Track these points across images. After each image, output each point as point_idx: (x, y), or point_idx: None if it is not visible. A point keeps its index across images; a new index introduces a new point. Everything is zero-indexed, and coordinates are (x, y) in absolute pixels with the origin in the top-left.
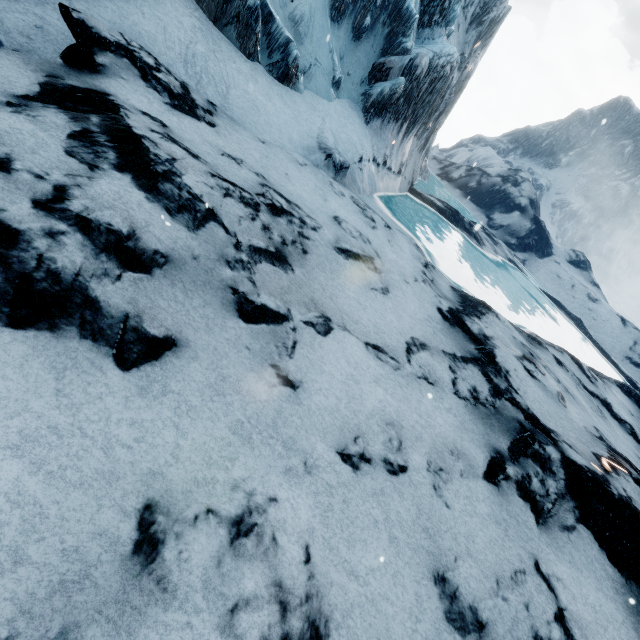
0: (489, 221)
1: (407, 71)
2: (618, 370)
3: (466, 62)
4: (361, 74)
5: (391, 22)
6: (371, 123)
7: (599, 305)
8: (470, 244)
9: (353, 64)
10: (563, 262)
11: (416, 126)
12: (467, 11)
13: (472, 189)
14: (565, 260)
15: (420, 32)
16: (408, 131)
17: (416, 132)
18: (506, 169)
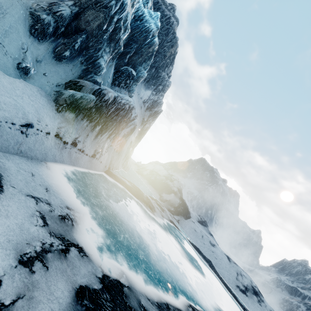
0: (160, 197)
1: (97, 94)
2: (238, 302)
3: (145, 122)
4: (58, 80)
5: (87, 64)
6: (63, 113)
7: (216, 248)
8: (146, 211)
9: (52, 71)
10: (196, 221)
11: (108, 131)
12: (145, 104)
13: (152, 180)
14: (196, 220)
15: (113, 87)
16: (102, 132)
17: (109, 136)
18: (167, 174)
